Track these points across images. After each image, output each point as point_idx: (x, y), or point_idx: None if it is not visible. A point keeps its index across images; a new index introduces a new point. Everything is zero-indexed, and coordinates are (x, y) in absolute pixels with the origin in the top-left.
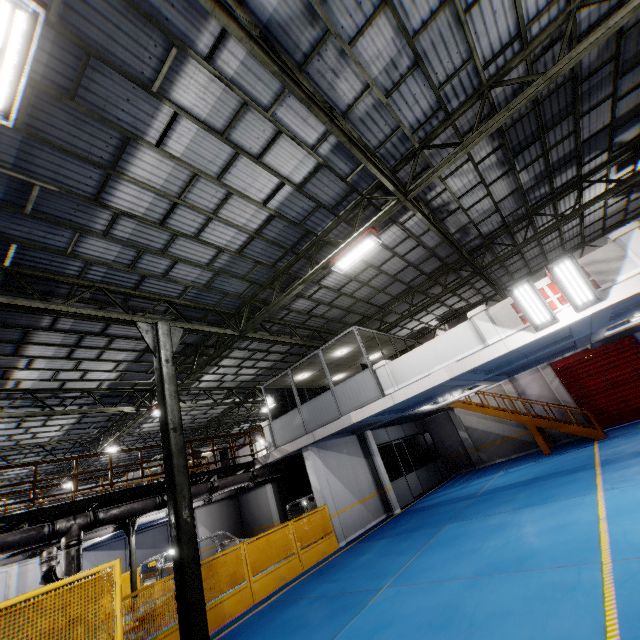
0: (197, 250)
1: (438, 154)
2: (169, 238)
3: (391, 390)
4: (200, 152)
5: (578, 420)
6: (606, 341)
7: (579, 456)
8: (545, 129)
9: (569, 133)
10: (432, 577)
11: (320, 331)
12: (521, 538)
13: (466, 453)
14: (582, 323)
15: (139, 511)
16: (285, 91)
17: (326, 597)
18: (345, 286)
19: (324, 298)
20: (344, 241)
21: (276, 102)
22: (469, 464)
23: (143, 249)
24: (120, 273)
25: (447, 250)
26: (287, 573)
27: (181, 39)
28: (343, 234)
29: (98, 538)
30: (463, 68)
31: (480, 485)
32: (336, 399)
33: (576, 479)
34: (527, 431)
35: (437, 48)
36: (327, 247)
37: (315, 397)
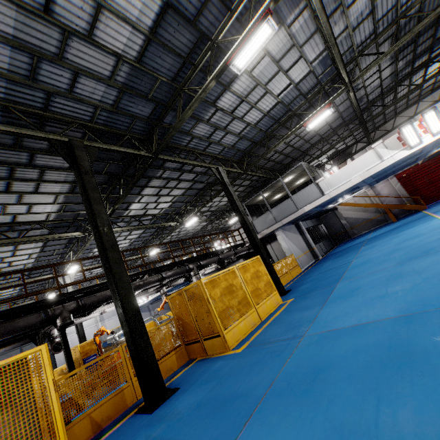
0: (238, 126)
1: (363, 57)
2: (230, 120)
3: (328, 191)
4: (264, 72)
5: (410, 204)
6: (429, 158)
7: (416, 216)
8: (418, 35)
9: (429, 36)
10: (375, 251)
11: (270, 170)
12: (409, 234)
13: (345, 231)
14: (432, 143)
15: (213, 262)
16: (312, 36)
17: (324, 272)
18: (292, 140)
19: (279, 149)
20: (311, 113)
21: (306, 42)
22: (347, 237)
23: (218, 127)
24: (202, 142)
25: (348, 113)
26: (288, 278)
27: (282, 19)
28: (304, 109)
29: (141, 304)
30: (391, 11)
31: (363, 239)
32: (294, 202)
33: (421, 220)
34: (381, 214)
35: (383, 3)
36: (293, 117)
37: (280, 203)
